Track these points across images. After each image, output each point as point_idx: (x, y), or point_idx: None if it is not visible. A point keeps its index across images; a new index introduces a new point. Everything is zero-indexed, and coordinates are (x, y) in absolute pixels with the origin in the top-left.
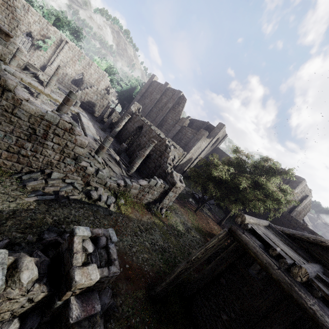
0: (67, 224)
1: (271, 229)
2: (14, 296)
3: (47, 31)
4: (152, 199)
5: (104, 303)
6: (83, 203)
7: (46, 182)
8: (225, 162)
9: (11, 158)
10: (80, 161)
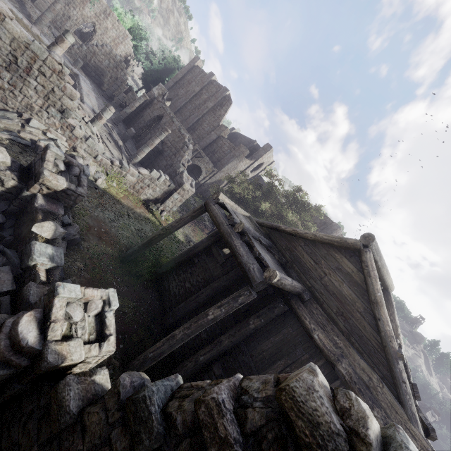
0: None
1: (249, 219)
2: None
3: None
4: (153, 197)
5: (70, 233)
6: None
7: (23, 127)
8: (254, 183)
9: None
10: (67, 116)
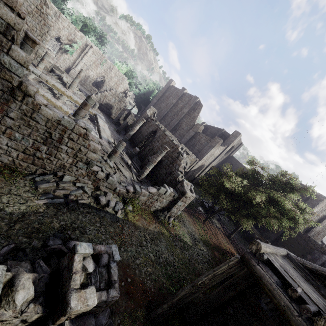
0: (73, 230)
1: (289, 259)
2: (7, 318)
3: (74, 36)
4: (161, 207)
5: (101, 323)
6: (91, 208)
7: (57, 184)
8: (239, 173)
9: (27, 160)
10: (92, 165)
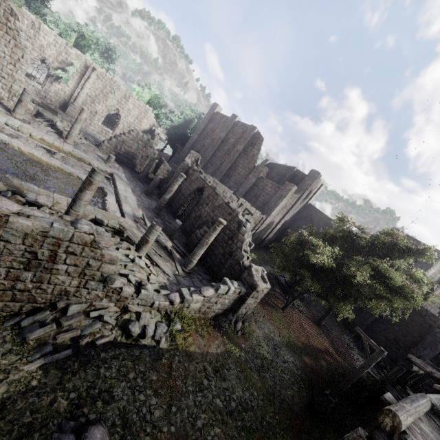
0: (92, 403)
1: (437, 416)
2: None
3: (66, 56)
4: (222, 310)
5: None
6: (118, 347)
7: (59, 324)
8: (327, 237)
9: (2, 297)
10: (111, 282)
